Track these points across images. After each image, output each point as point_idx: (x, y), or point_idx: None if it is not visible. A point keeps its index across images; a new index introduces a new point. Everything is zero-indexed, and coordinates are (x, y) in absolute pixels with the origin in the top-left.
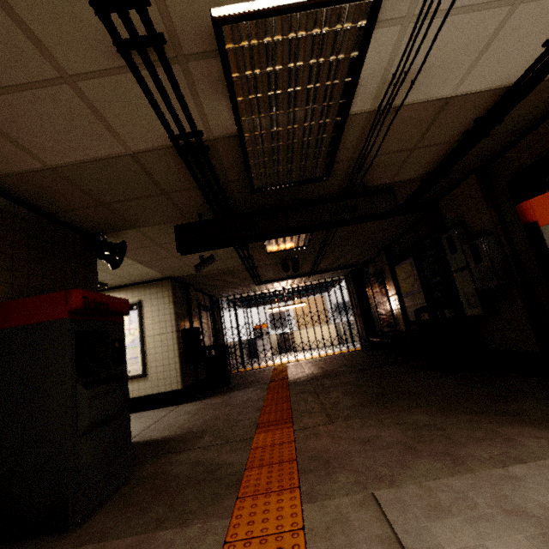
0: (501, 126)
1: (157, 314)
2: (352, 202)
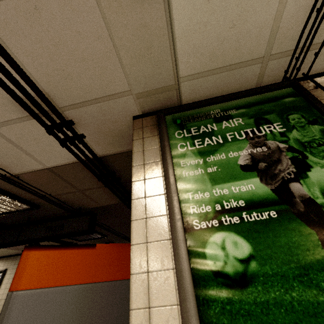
0: (129, 176)
1: (11, 281)
2: (63, 221)
